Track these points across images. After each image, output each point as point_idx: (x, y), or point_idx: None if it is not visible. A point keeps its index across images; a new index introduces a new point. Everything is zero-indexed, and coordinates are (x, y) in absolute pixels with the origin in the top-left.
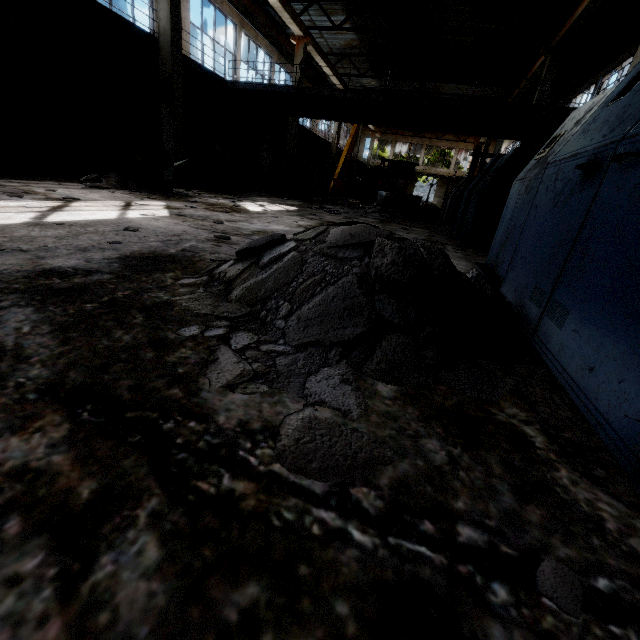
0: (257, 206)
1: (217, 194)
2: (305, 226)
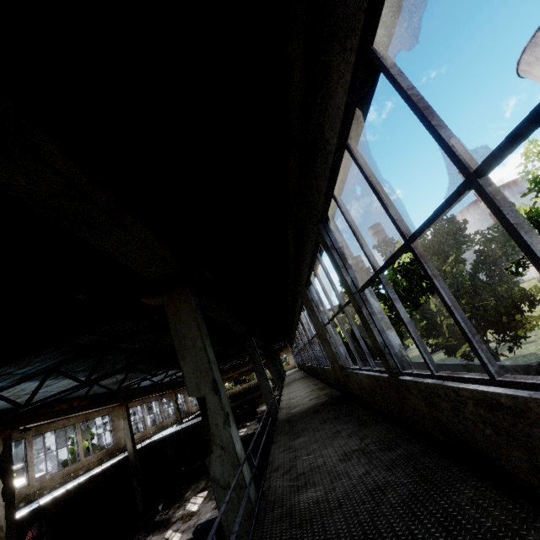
0: (194, 505)
1: (172, 507)
2: (214, 507)
